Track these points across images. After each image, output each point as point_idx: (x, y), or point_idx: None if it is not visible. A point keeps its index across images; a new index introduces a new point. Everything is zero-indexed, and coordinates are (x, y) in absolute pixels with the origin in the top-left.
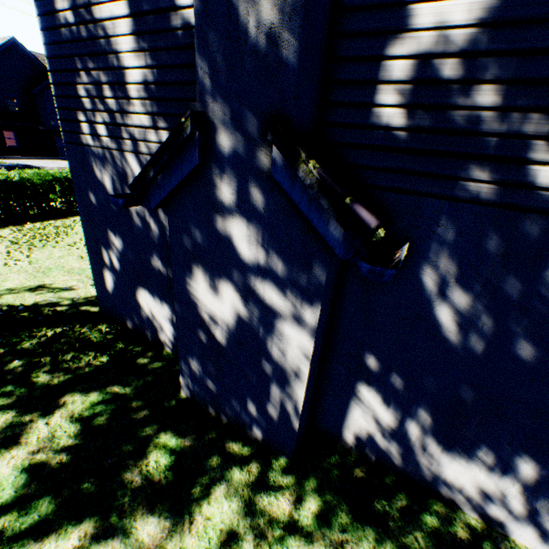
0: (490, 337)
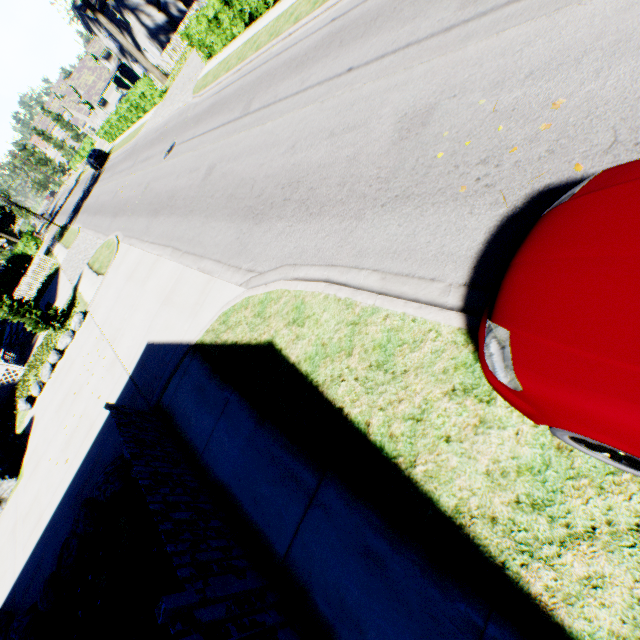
0: None
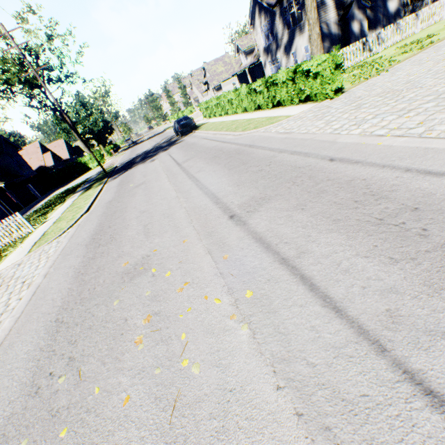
0: (373, 15)
